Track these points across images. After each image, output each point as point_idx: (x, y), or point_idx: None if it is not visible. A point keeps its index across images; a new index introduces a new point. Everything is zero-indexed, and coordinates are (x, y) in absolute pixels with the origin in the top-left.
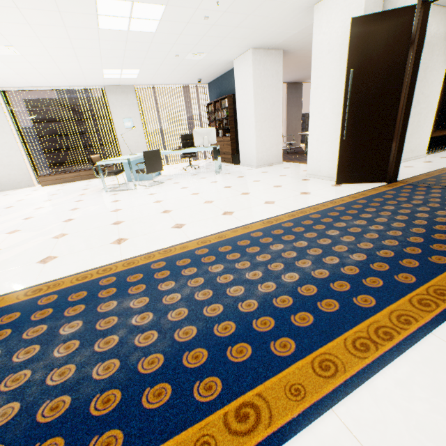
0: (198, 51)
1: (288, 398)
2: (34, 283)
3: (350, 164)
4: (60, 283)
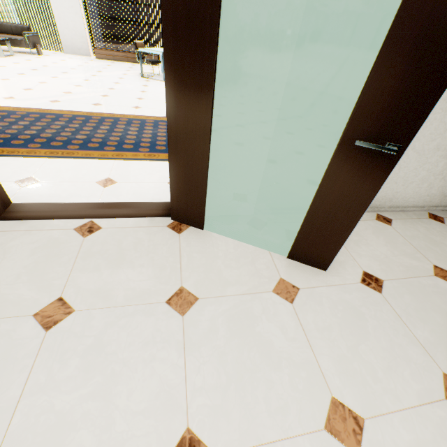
0: None
1: (166, 157)
2: (91, 111)
3: None
4: (103, 114)
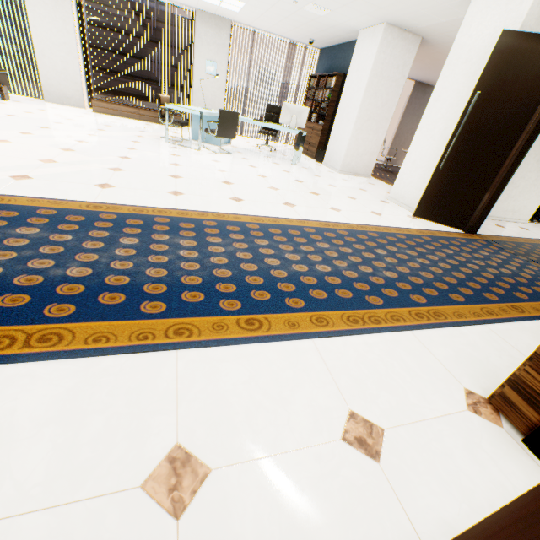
0: (322, 4)
1: (285, 326)
2: (94, 200)
3: (435, 198)
4: (119, 208)
